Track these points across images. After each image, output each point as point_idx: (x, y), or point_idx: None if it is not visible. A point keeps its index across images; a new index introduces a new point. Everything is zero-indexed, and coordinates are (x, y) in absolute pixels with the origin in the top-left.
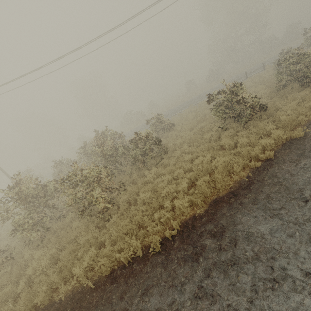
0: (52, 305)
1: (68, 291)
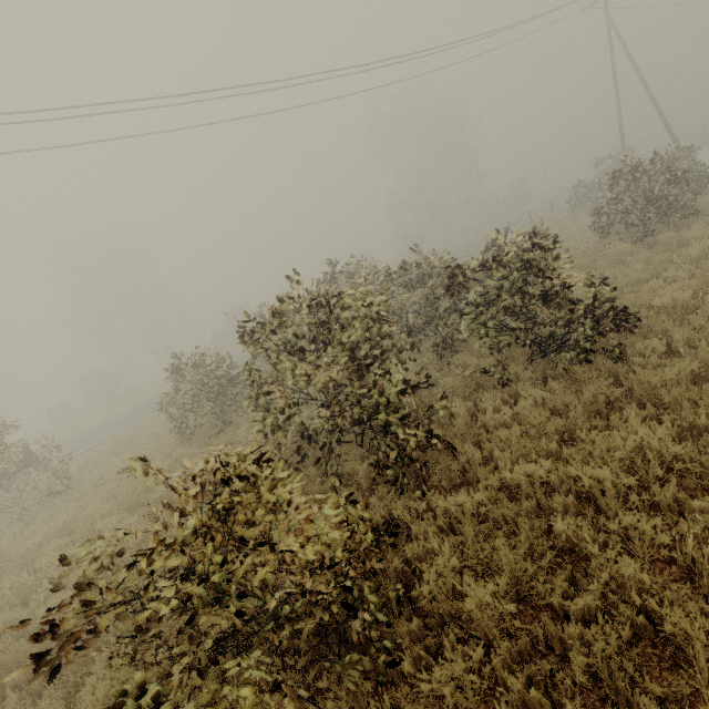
0: None
1: None
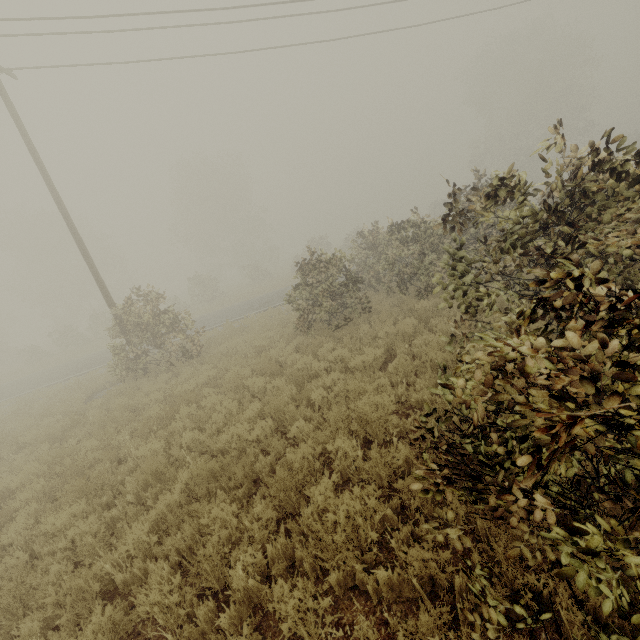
0: None
1: None
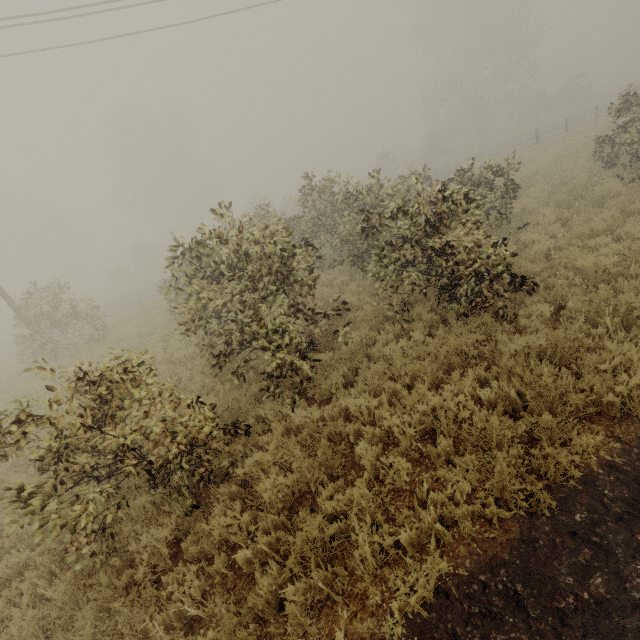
0: (589, 481)
1: (600, 446)
